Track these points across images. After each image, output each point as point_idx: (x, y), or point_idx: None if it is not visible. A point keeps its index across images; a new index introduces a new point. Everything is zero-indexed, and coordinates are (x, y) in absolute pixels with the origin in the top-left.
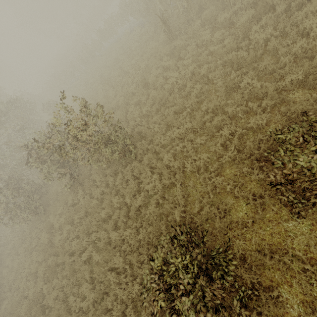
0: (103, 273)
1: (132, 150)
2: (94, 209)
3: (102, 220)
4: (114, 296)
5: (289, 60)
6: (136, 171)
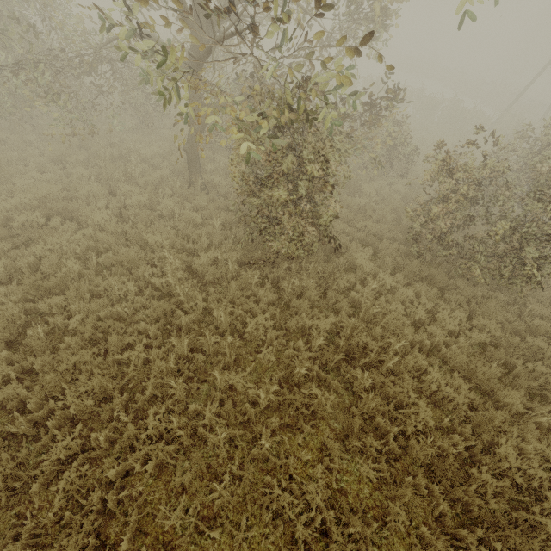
0: None
1: None
2: None
3: None
4: None
5: None
6: None
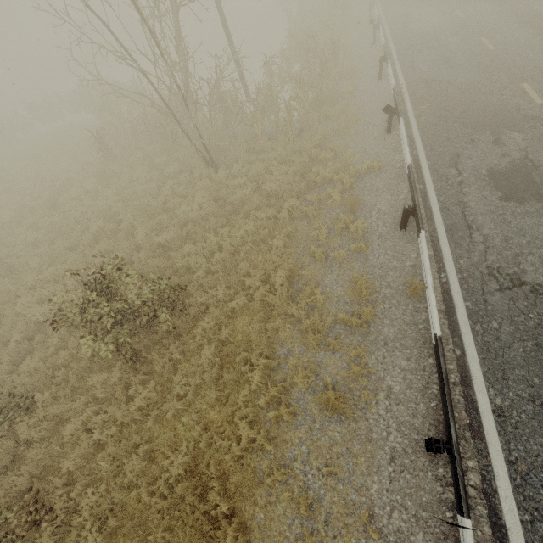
0: None
1: None
2: None
3: None
4: None
5: (180, 220)
6: None
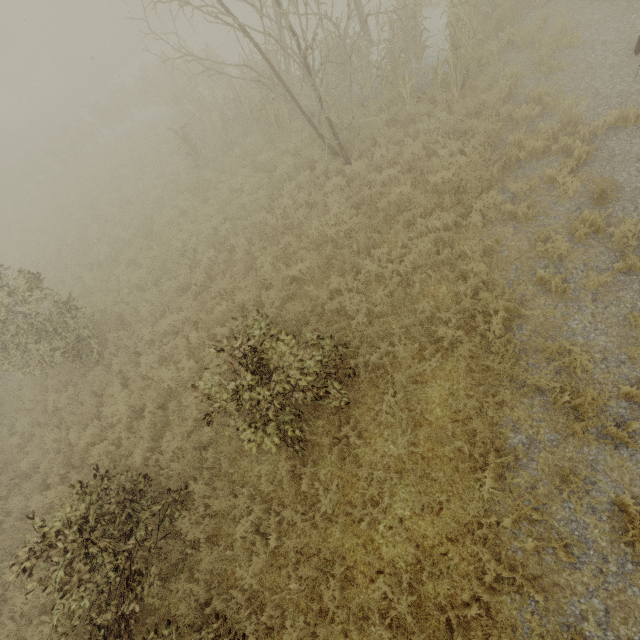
0: (0, 574)
1: (95, 347)
2: (9, 456)
3: (24, 475)
4: (12, 612)
5: (311, 240)
6: (99, 383)
